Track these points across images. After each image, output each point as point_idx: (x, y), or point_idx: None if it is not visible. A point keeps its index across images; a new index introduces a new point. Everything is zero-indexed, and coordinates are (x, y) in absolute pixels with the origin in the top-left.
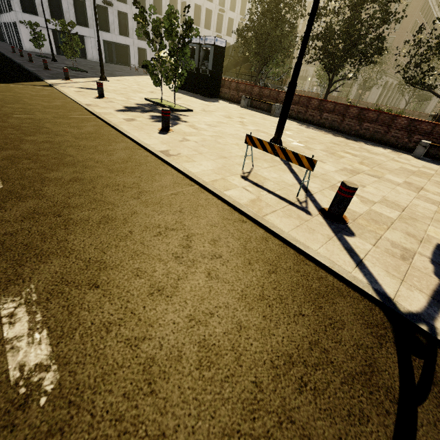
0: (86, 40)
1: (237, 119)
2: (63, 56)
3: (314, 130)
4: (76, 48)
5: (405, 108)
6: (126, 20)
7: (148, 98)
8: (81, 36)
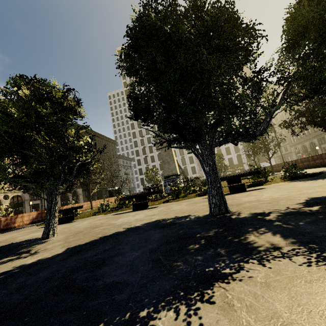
0: None
1: None
2: None
3: None
4: None
5: (271, 164)
6: None
7: None
8: None
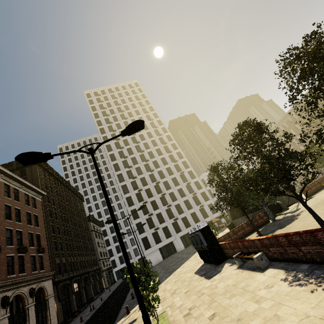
0: (173, 242)
1: (208, 317)
2: (165, 260)
3: (297, 288)
4: (148, 270)
5: None
6: (186, 219)
7: (152, 320)
8: (171, 241)
